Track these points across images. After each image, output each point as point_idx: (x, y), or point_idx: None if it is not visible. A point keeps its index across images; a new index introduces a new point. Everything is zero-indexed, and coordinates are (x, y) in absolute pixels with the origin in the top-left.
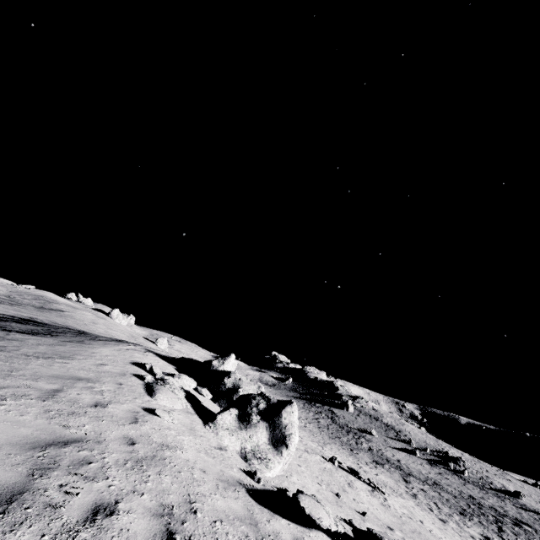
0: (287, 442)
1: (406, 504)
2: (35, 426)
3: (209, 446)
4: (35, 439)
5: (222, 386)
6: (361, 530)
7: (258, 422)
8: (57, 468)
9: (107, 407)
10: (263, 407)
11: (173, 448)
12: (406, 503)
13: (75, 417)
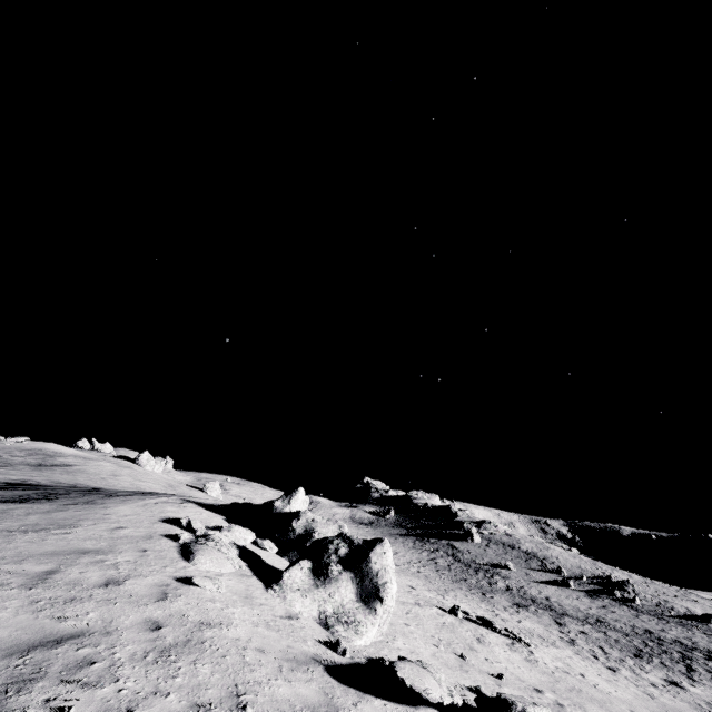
0: (381, 595)
1: (560, 654)
2: (15, 625)
3: (273, 617)
4: (12, 642)
5: (290, 532)
6: (486, 697)
7: (340, 573)
8: (44, 678)
9: (123, 584)
10: (345, 552)
11: (216, 626)
12: (560, 653)
13: (75, 604)
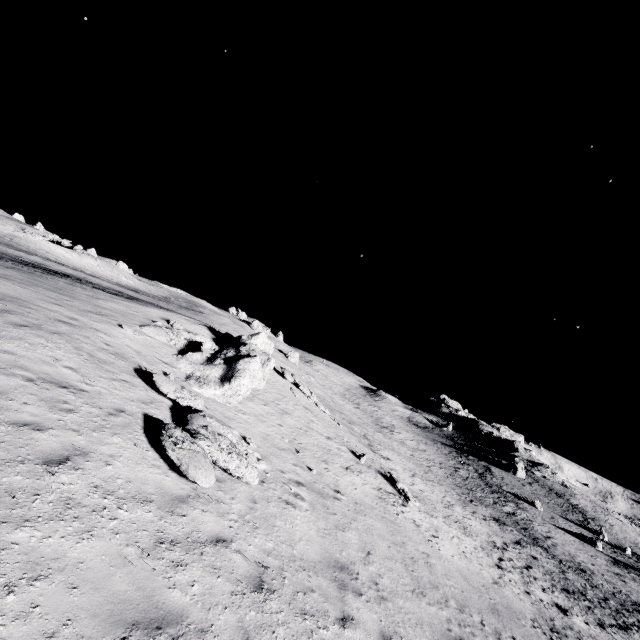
0: (232, 380)
1: (450, 531)
2: (26, 297)
3: (152, 356)
4: (17, 297)
5: None
6: (200, 410)
7: (220, 364)
8: (10, 302)
9: (91, 314)
10: (230, 355)
11: (100, 332)
12: (454, 533)
13: (58, 306)
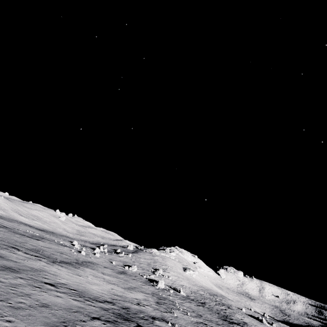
0: None
1: None
2: None
3: None
4: None
5: None
6: None
7: None
8: None
9: None
10: None
11: None
12: None
13: None
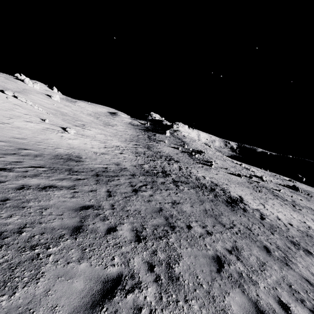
0: None
1: (88, 141)
2: None
3: None
4: None
5: None
6: None
7: None
8: None
9: None
10: None
11: None
12: (91, 141)
13: None
